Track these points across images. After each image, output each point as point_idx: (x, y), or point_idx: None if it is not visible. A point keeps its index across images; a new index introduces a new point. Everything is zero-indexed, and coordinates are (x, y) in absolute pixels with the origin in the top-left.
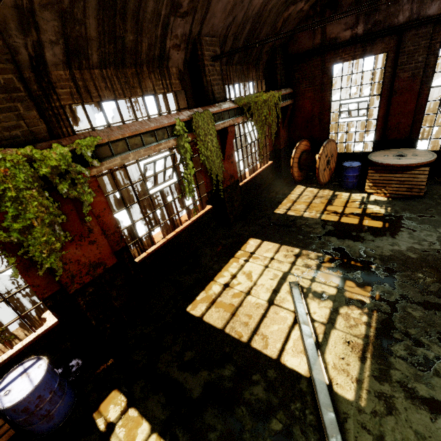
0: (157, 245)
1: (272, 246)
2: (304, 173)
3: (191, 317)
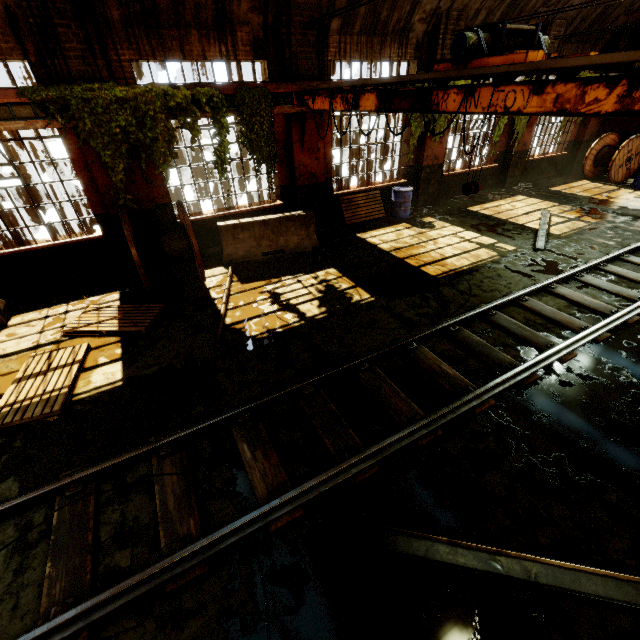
0: (456, 172)
1: (537, 200)
2: (597, 172)
3: (470, 210)
